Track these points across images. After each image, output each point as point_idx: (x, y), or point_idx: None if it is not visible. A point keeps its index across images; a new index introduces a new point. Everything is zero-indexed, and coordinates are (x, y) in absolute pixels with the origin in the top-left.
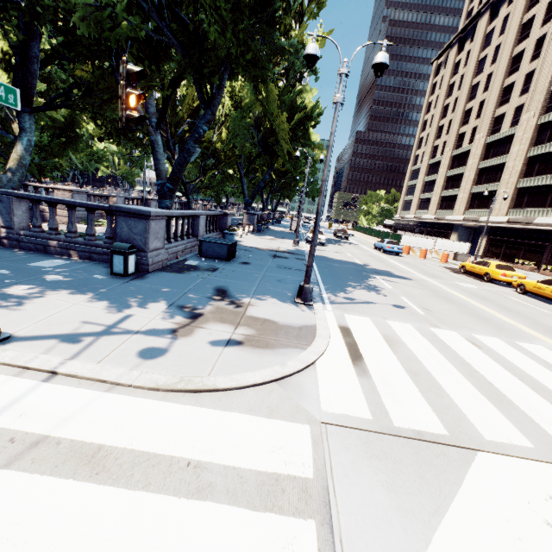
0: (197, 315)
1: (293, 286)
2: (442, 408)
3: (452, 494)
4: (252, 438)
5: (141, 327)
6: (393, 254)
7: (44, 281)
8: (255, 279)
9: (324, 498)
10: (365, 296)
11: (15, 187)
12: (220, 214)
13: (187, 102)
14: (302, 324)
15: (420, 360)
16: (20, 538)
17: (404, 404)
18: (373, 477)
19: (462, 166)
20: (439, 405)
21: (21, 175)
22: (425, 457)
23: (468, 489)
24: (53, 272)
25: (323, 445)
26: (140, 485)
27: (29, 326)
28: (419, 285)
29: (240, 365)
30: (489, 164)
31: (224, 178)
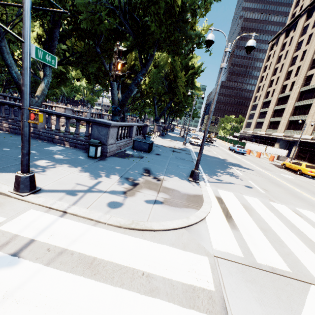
0: (136, 184)
1: (186, 170)
2: (284, 254)
3: (299, 311)
4: (176, 262)
5: (107, 189)
6: (240, 154)
7: (54, 158)
8: (165, 164)
9: (222, 304)
10: (228, 179)
11: (38, 105)
12: (143, 125)
13: (128, 62)
14: (194, 194)
15: (266, 221)
16: (60, 308)
17: (261, 249)
18: (249, 294)
19: (284, 104)
20: (282, 252)
21: (42, 99)
22: (279, 284)
23: (309, 308)
24: (58, 153)
25: (217, 270)
26: (118, 284)
27: (49, 184)
28: (258, 174)
29: (163, 216)
30: (301, 103)
31: (145, 104)
